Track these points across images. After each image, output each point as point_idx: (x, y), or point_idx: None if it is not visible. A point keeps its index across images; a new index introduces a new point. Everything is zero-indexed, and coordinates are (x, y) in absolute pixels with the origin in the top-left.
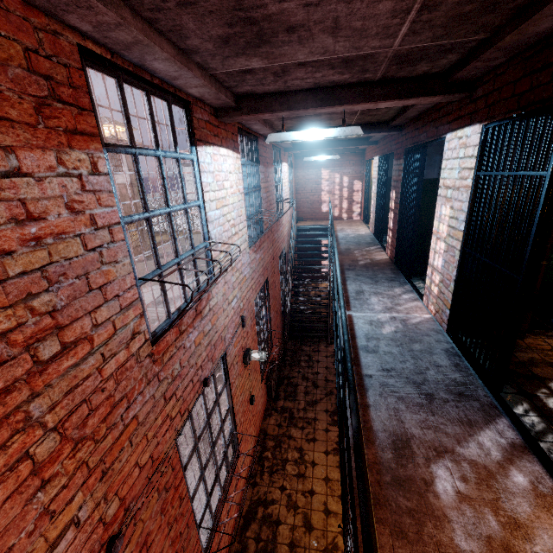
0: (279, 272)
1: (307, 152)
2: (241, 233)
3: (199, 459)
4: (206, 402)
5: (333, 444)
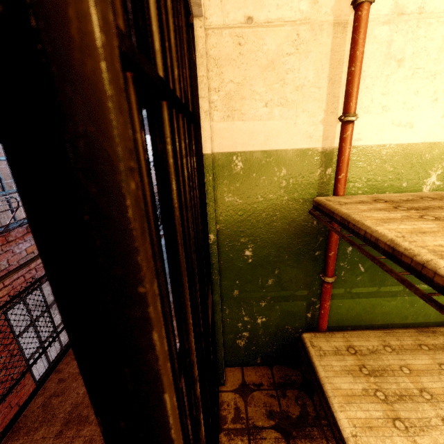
0: None
1: None
2: None
3: (36, 333)
4: (43, 295)
5: None
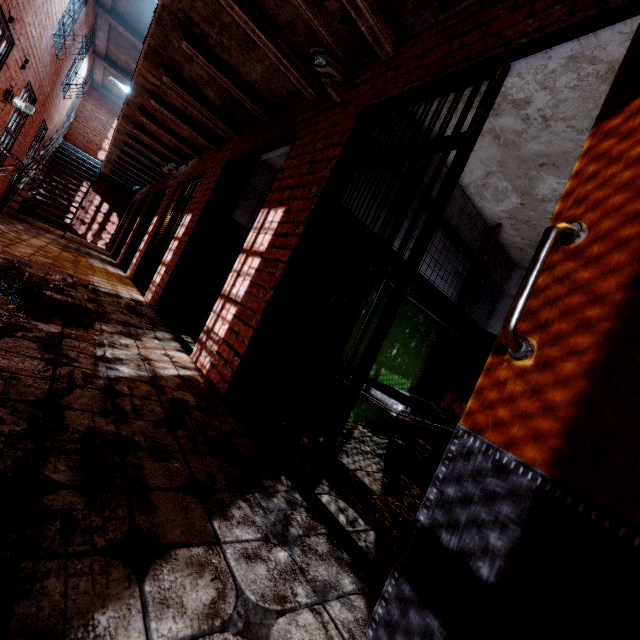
0: (33, 138)
1: (108, 91)
2: (60, 8)
3: None
4: None
5: (57, 247)
